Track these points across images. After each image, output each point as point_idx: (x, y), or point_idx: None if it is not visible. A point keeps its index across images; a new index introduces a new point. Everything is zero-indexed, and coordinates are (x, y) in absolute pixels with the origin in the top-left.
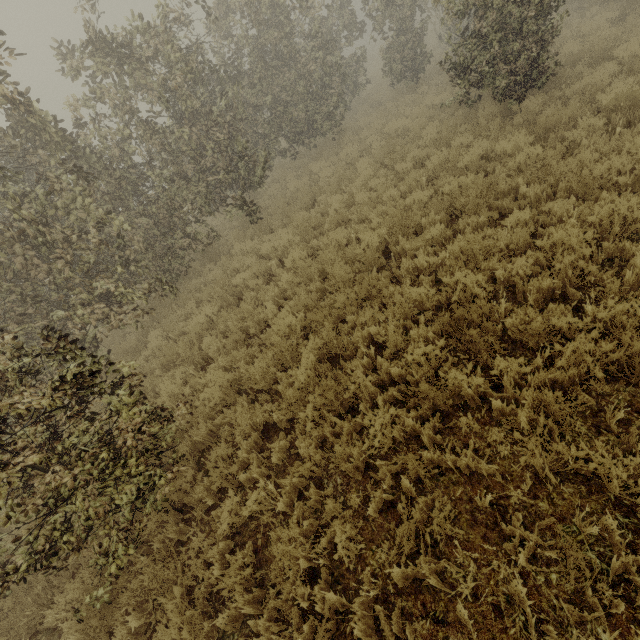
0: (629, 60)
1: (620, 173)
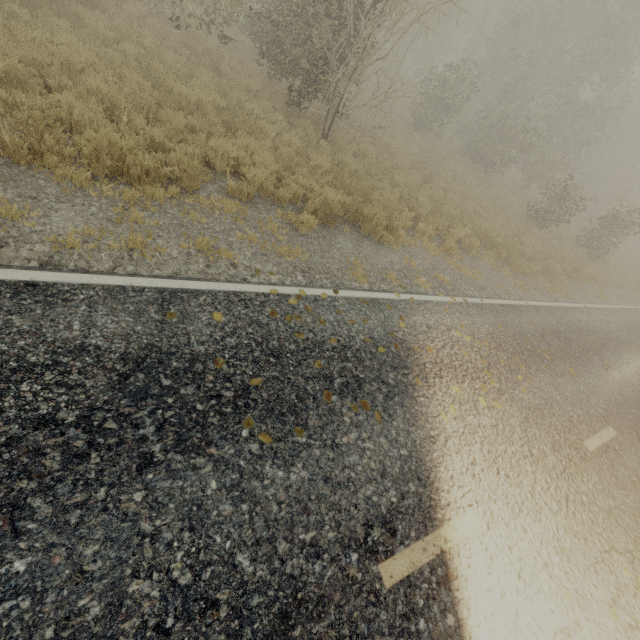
0: None
1: None
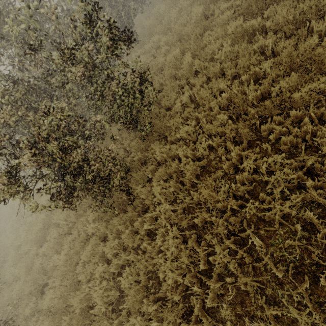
0: None
1: None
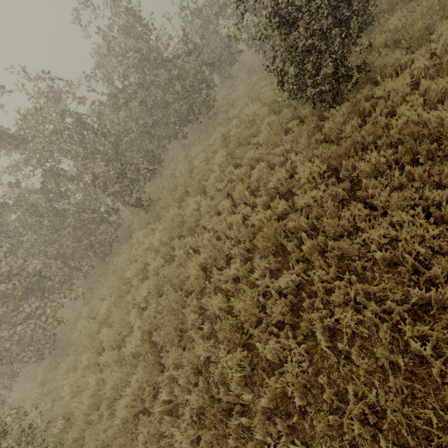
0: (444, 48)
1: (385, 236)
